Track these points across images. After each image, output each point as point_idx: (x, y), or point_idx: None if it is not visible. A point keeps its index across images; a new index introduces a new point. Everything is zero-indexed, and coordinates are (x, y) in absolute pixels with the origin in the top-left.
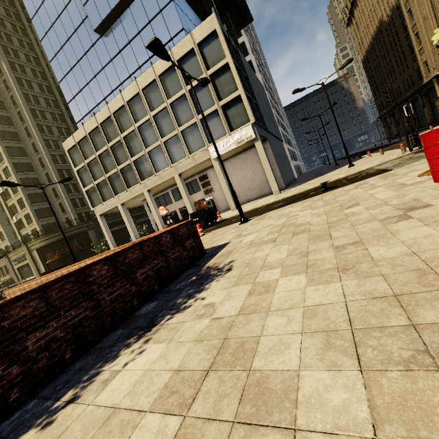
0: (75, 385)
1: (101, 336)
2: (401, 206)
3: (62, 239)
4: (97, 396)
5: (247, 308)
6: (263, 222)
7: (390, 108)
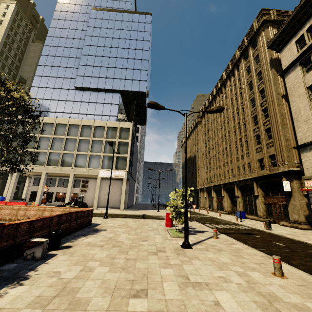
0: (72, 240)
1: (67, 234)
2: (154, 228)
3: None
4: (82, 241)
5: (114, 236)
6: (115, 221)
7: None
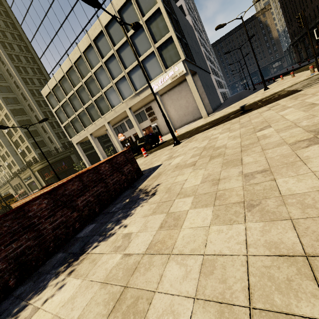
0: (5, 318)
1: (45, 259)
2: (311, 127)
3: (53, 162)
4: None
5: (154, 246)
6: (190, 144)
7: (301, 34)
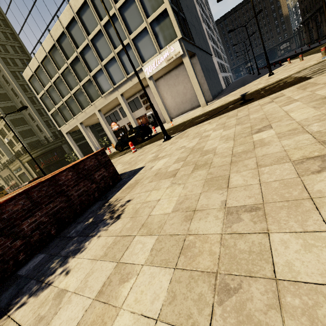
0: None
1: None
2: (325, 136)
3: (44, 153)
4: None
5: None
6: (180, 142)
7: (314, 11)
